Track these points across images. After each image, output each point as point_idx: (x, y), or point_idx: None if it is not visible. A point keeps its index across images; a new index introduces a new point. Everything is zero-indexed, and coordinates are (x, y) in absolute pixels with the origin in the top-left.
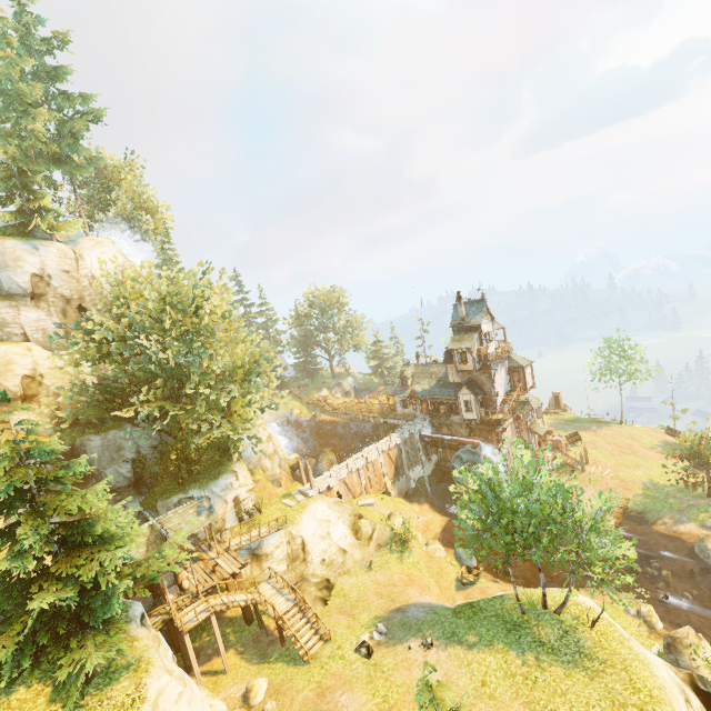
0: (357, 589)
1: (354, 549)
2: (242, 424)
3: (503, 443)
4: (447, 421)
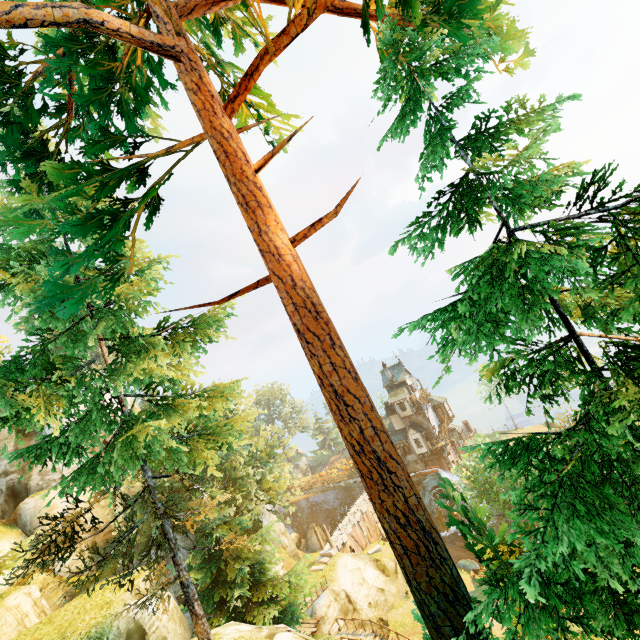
0: (407, 615)
1: (389, 585)
2: (257, 509)
3: (453, 463)
4: (405, 462)
